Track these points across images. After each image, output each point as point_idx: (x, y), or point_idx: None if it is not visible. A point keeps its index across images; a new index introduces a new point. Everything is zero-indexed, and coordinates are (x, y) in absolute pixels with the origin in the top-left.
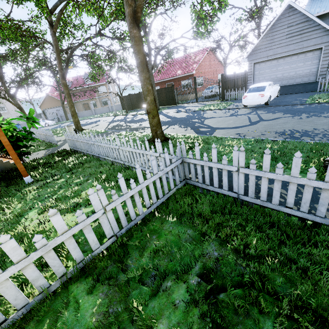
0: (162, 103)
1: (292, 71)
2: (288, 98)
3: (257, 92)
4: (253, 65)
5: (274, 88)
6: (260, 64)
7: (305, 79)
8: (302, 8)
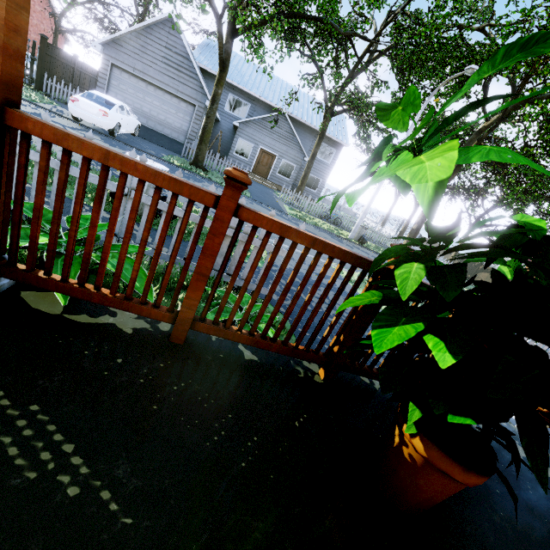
0: None
1: (163, 114)
2: (146, 145)
3: (99, 105)
4: (110, 65)
5: (129, 117)
6: (122, 73)
7: (175, 134)
8: (184, 37)
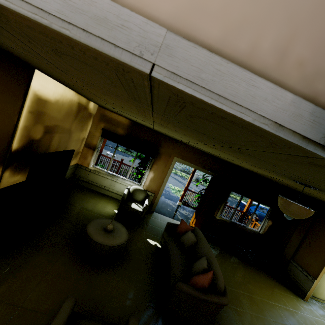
0: None
1: None
2: (109, 143)
3: None
4: None
5: None
6: None
7: None
8: None
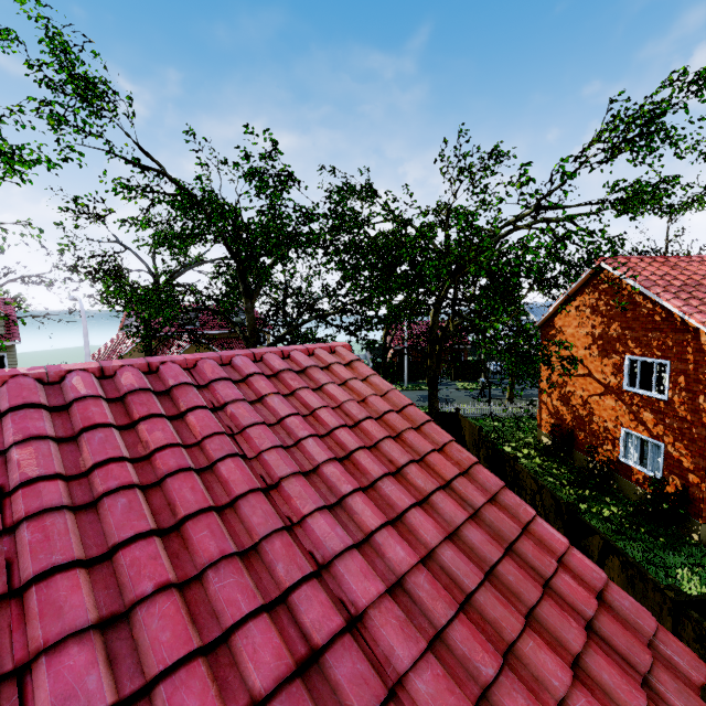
0: (466, 377)
1: None
2: None
3: None
4: None
5: None
6: None
7: None
8: None
